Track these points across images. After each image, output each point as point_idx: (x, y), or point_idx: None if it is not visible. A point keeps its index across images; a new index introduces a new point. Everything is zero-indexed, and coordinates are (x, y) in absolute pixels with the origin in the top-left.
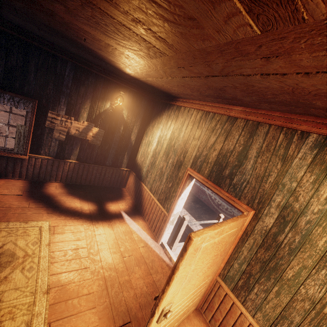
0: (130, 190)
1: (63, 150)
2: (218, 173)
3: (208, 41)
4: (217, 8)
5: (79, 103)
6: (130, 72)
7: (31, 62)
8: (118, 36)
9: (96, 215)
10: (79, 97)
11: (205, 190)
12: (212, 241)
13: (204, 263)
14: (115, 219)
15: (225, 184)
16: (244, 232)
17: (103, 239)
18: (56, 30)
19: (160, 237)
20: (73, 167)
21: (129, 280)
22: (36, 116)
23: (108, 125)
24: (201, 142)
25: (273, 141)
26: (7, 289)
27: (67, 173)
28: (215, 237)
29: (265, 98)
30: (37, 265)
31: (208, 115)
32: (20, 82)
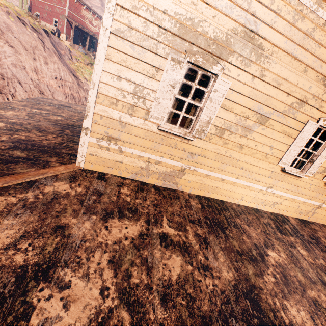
0: None
1: None
2: None
3: None
4: None
5: None
6: None
7: None
8: None
9: None
10: None
11: None
12: None
13: None
14: None
15: None
16: (308, 144)
17: None
18: None
19: None
20: None
21: None
22: None
23: None
24: None
25: None
26: None
27: None
28: None
29: None
30: None
31: None
32: None
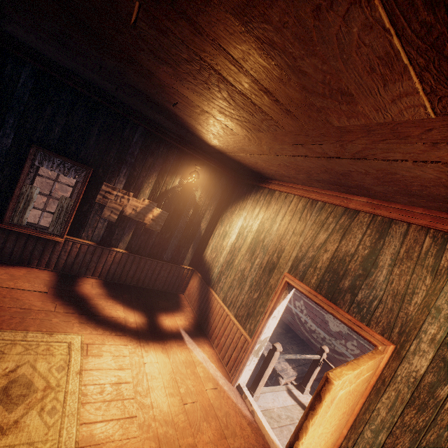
0: (190, 299)
1: (111, 235)
2: (332, 284)
3: (358, 119)
4: (391, 86)
5: (143, 176)
6: (218, 144)
7: (96, 123)
8: (229, 104)
9: (145, 332)
10: (144, 168)
11: (291, 307)
12: (348, 388)
13: (331, 425)
14: (172, 340)
15: (343, 300)
16: (380, 378)
17: (155, 371)
18: (143, 92)
19: (237, 376)
20: (120, 258)
21: (194, 444)
22: (86, 187)
23: (174, 206)
24: (305, 239)
25: (416, 245)
26: (17, 444)
27: (109, 266)
28: (352, 382)
29: (409, 189)
30: (61, 405)
31: (315, 204)
32: (77, 145)
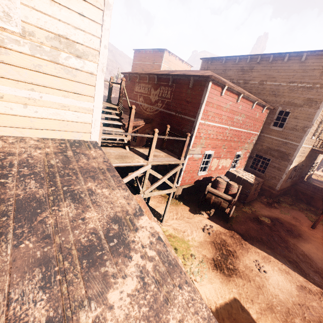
0: None
1: None
2: None
3: None
4: None
5: None
6: None
7: None
8: None
9: None
10: None
11: (138, 103)
12: None
13: None
14: None
15: None
16: None
17: None
18: None
19: None
20: None
21: None
22: None
23: None
24: None
25: None
26: None
27: None
28: None
29: None
30: None
31: None
32: None
